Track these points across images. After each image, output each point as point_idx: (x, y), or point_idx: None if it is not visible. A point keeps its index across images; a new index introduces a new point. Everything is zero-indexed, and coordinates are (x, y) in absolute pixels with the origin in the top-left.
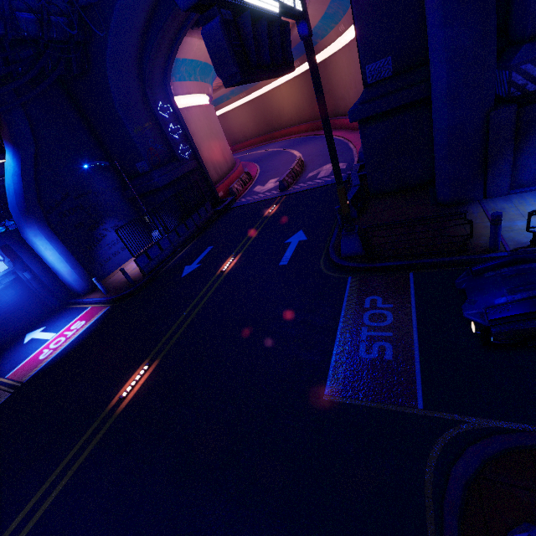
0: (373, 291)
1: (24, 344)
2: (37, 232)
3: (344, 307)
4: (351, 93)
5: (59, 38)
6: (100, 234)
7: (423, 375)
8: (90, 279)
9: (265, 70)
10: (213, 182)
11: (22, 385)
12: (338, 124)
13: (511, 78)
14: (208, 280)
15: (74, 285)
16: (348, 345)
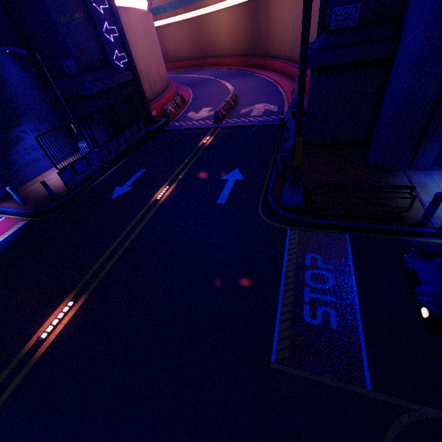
0: (313, 248)
1: None
2: None
3: (285, 262)
4: (287, 36)
5: None
6: (16, 136)
7: (368, 351)
8: (3, 185)
9: None
10: (147, 100)
11: None
12: (269, 65)
13: None
14: (141, 208)
15: None
16: (292, 306)
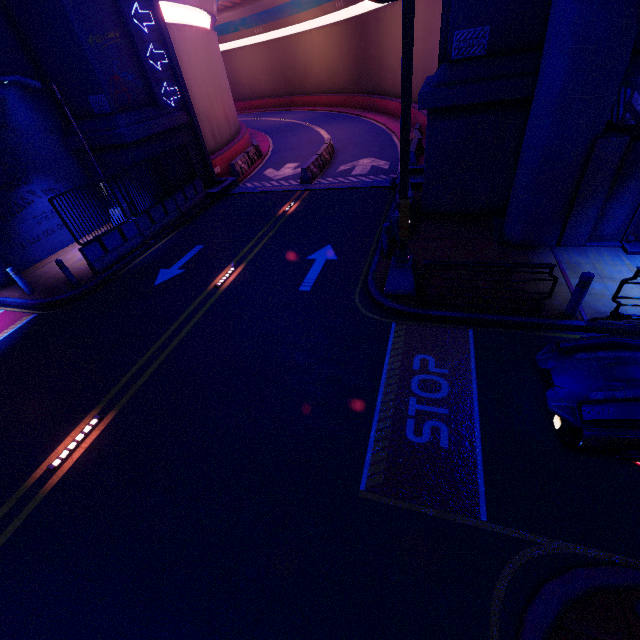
0: (424, 347)
1: None
2: None
3: (387, 365)
4: None
5: None
6: (21, 199)
7: (486, 474)
8: (2, 266)
9: None
10: (208, 151)
11: None
12: (381, 106)
13: (631, 99)
14: (195, 297)
15: None
16: (392, 420)
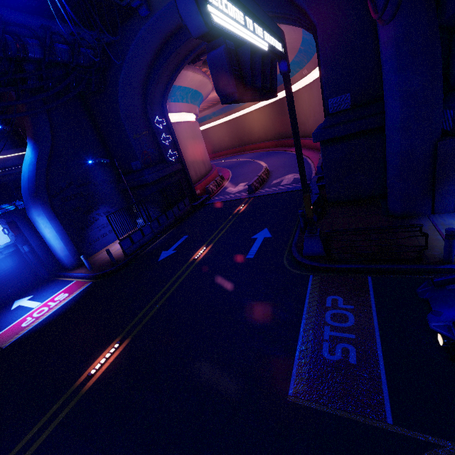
0: (334, 290)
1: (11, 310)
2: (40, 212)
3: (307, 304)
4: (310, 120)
5: (85, 64)
6: (93, 218)
7: (389, 385)
8: (78, 255)
9: (256, 93)
10: (193, 182)
11: (1, 351)
12: None
13: None
14: (181, 266)
15: (65, 260)
16: (312, 343)
